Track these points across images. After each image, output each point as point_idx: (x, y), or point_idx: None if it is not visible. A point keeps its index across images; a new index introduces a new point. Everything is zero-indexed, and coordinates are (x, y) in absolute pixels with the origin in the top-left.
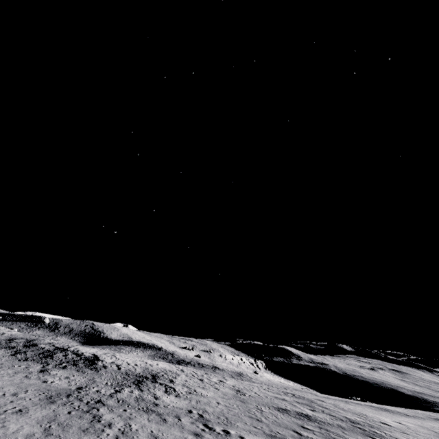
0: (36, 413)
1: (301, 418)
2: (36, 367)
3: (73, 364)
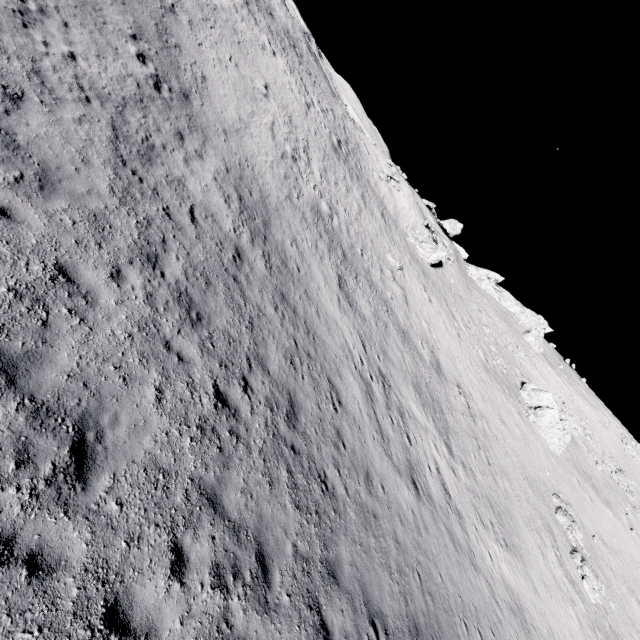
0: (278, 357)
1: None
2: None
3: None
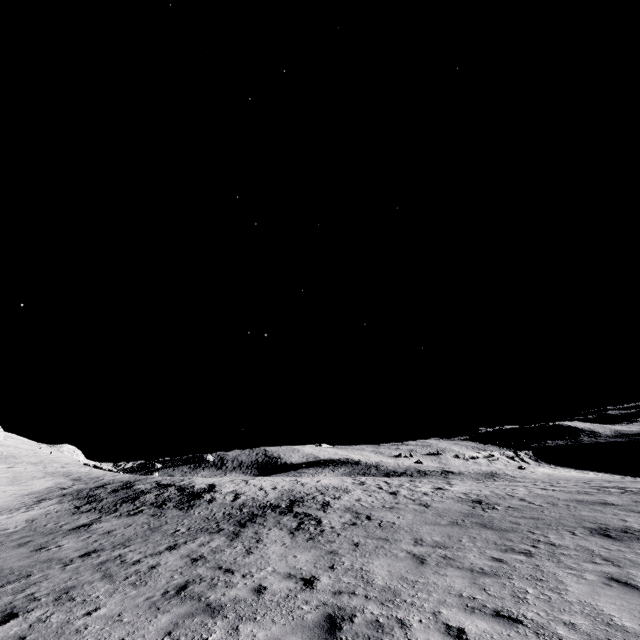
0: None
1: None
2: (82, 521)
3: (156, 506)
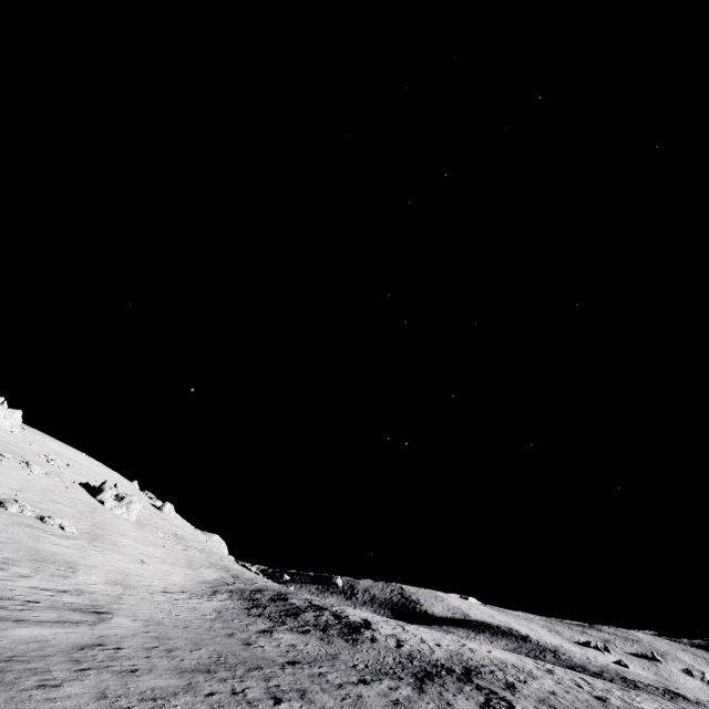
0: (150, 680)
1: None
2: (261, 625)
3: (320, 629)
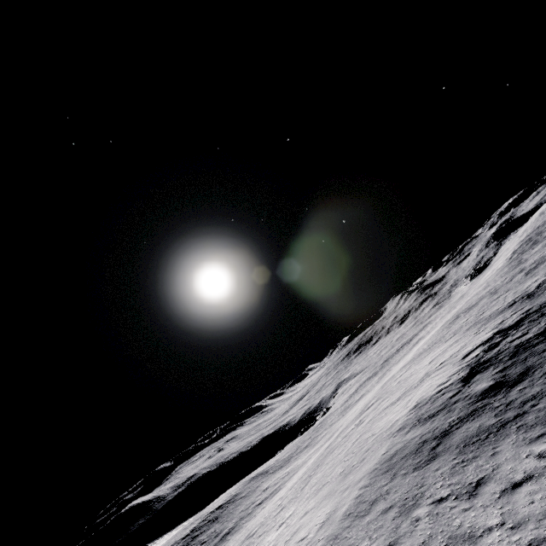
0: None
1: (542, 263)
2: None
3: None
